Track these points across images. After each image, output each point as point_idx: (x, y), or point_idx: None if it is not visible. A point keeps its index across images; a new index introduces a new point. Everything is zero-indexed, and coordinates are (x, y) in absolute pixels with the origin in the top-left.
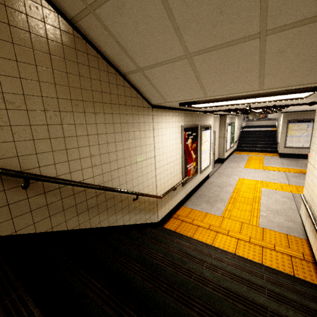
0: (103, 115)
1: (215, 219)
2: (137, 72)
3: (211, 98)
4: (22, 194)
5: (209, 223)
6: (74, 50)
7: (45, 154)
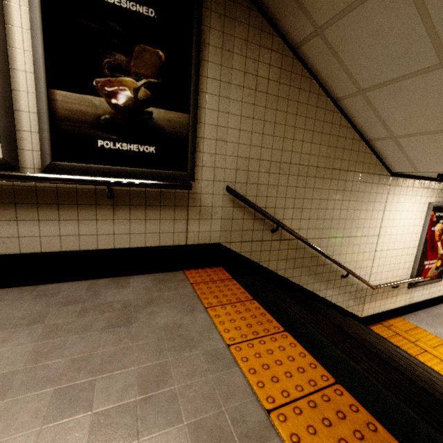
0: (337, 182)
1: None
2: (388, 139)
3: None
4: (269, 236)
5: None
6: (330, 124)
7: (289, 210)
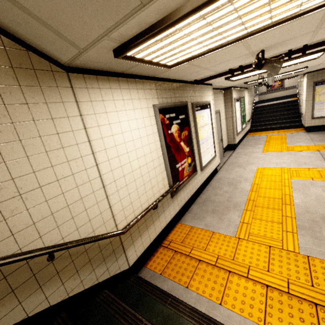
0: None
1: (226, 244)
2: None
3: (166, 12)
4: None
5: (217, 253)
6: None
7: None
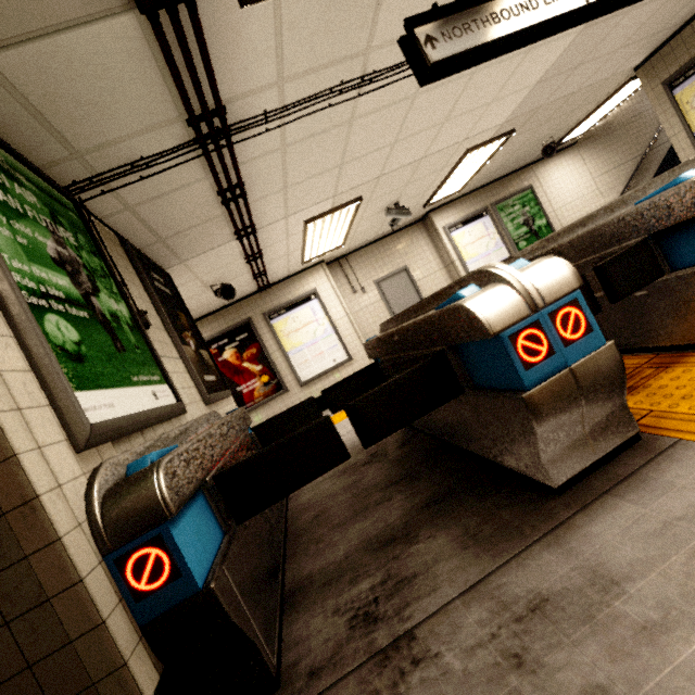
0: None
1: None
2: None
3: None
4: None
5: None
6: None
7: None
